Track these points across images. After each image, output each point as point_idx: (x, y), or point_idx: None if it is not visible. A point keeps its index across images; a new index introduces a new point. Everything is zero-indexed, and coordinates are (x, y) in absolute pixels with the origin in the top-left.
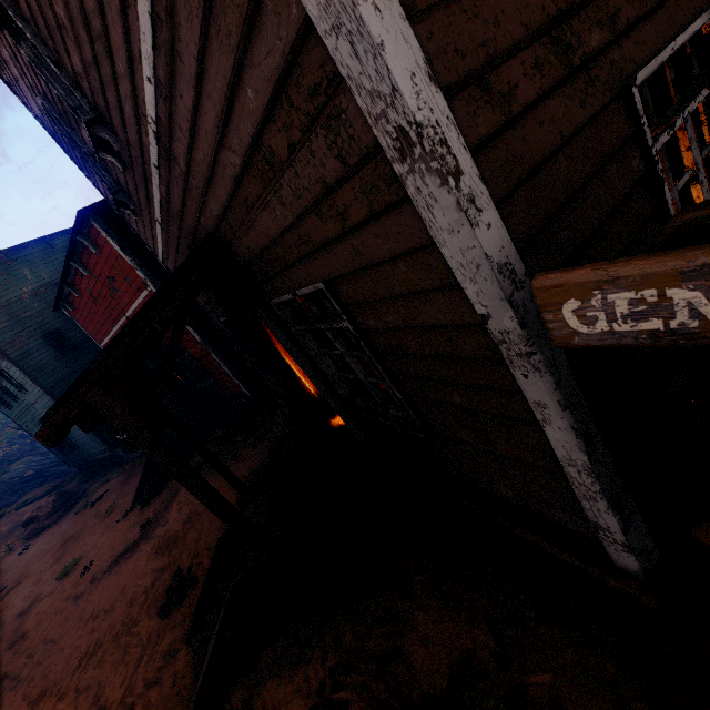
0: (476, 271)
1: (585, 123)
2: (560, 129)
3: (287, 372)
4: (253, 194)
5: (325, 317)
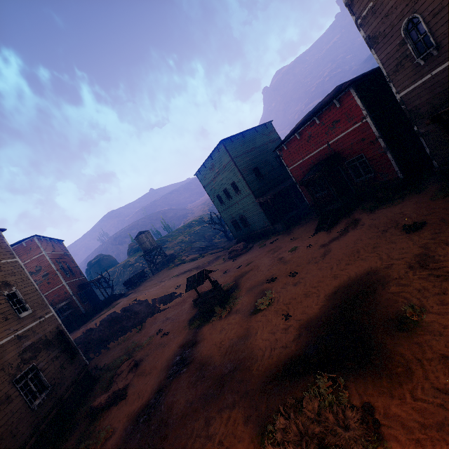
0: None
1: None
2: None
3: None
4: None
5: None
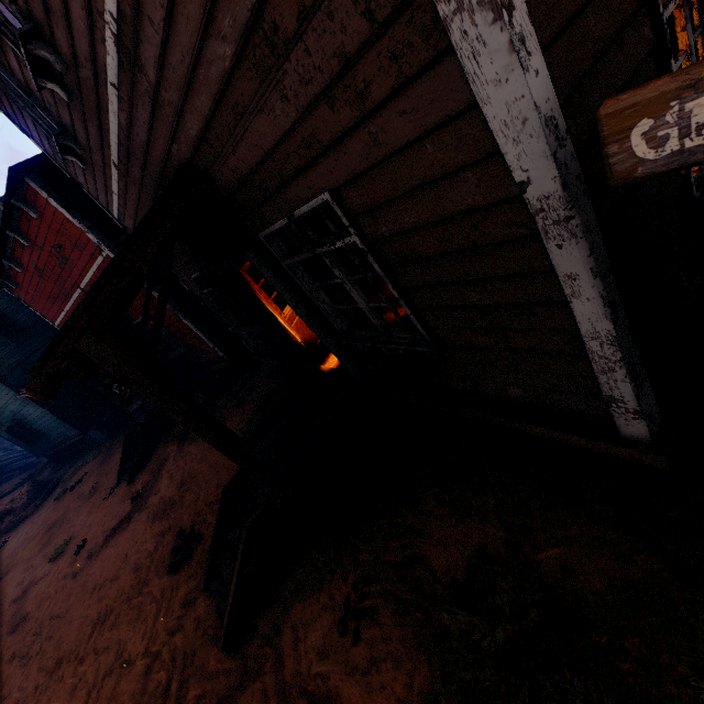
0: (521, 128)
1: None
2: None
3: (272, 321)
4: (245, 95)
5: (324, 241)
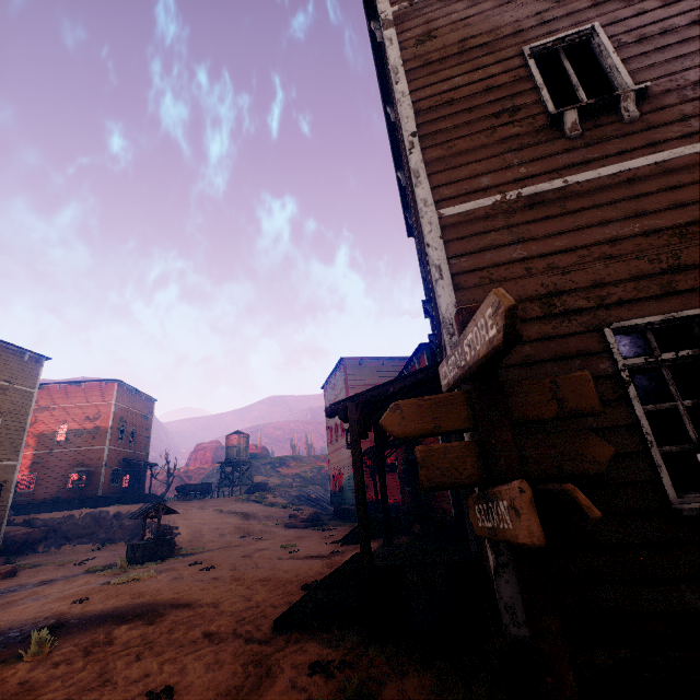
0: None
1: (554, 336)
2: (530, 334)
3: None
4: None
5: None
